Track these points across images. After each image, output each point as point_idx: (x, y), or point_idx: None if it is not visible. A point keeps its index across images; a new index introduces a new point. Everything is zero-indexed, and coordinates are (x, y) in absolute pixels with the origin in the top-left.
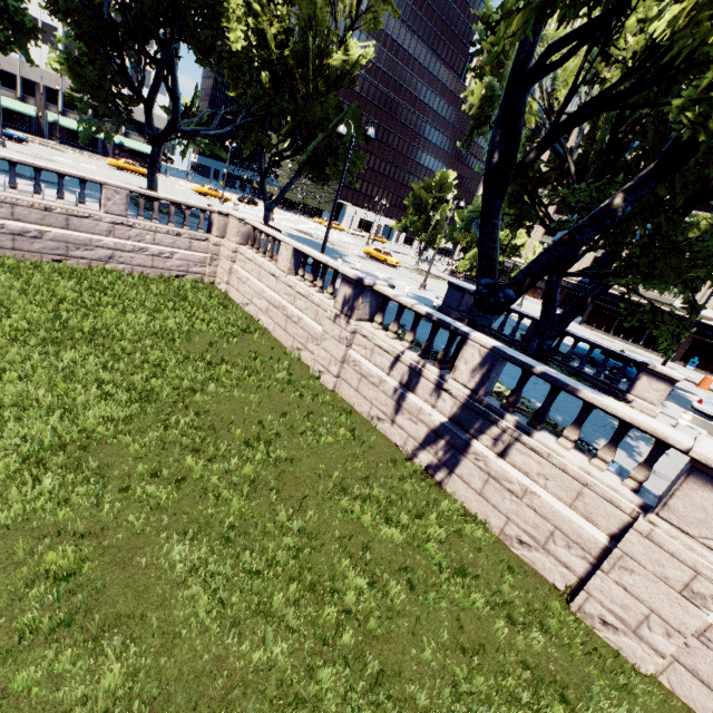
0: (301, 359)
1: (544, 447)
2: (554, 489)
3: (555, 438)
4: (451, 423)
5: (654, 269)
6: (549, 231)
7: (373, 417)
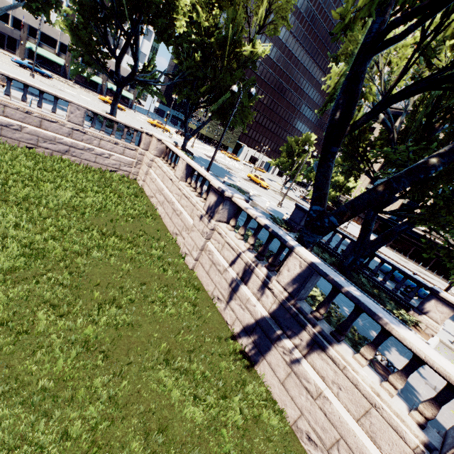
0: (176, 241)
1: (341, 358)
2: (345, 400)
3: (352, 351)
4: (269, 317)
5: (453, 219)
6: (372, 179)
7: (215, 296)
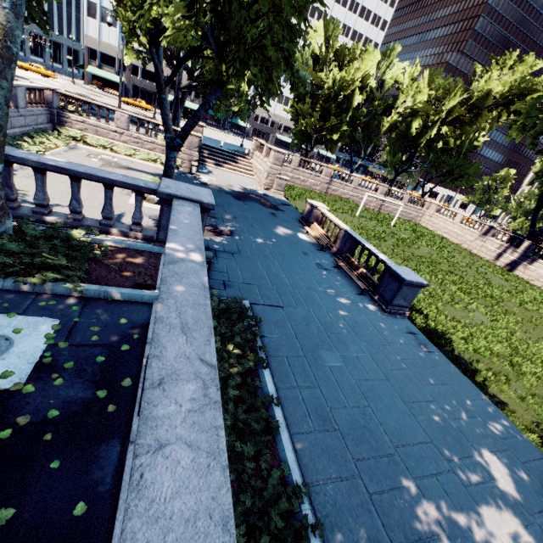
0: (462, 246)
1: (540, 262)
2: (541, 269)
3: None
4: (516, 259)
5: None
6: None
7: (490, 260)
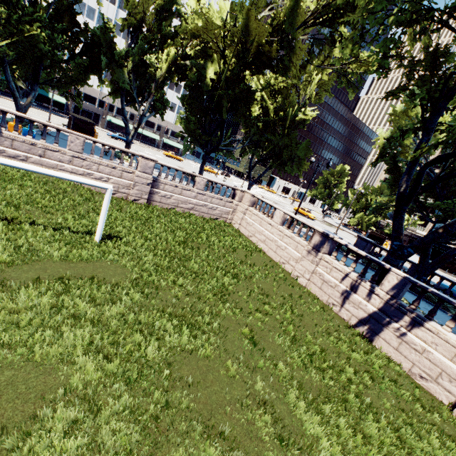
0: (284, 268)
1: (434, 329)
2: (441, 351)
3: (440, 325)
4: (379, 311)
5: None
6: (425, 216)
7: (330, 303)
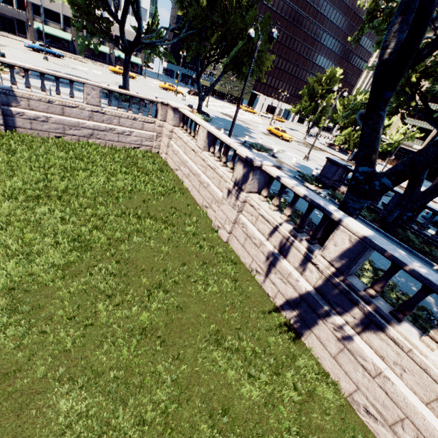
0: (207, 214)
1: (405, 340)
2: (410, 382)
3: (418, 332)
4: (315, 292)
5: None
6: (426, 118)
7: (253, 269)
